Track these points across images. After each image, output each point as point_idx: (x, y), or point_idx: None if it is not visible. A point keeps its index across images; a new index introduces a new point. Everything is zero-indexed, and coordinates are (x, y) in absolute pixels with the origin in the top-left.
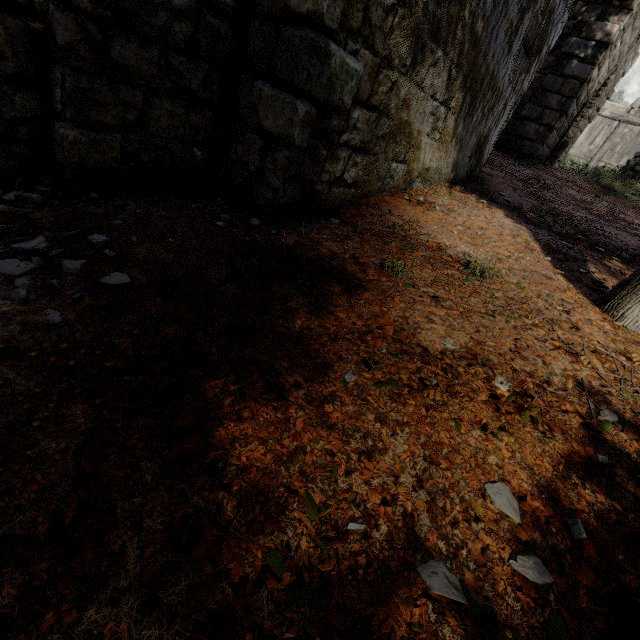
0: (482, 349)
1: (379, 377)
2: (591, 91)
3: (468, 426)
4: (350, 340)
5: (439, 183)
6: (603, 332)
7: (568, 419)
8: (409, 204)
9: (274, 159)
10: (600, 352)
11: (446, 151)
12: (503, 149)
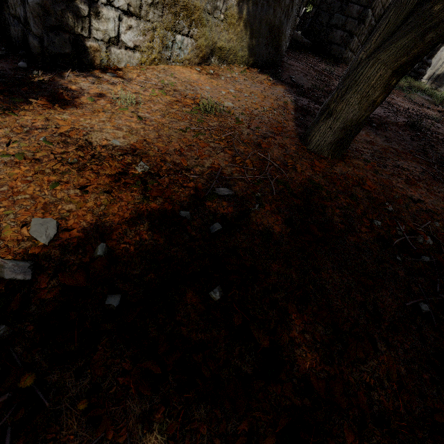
0: (145, 146)
1: (13, 152)
2: (386, 4)
3: (73, 187)
4: (15, 131)
5: (239, 65)
6: (285, 151)
7: (183, 191)
8: (198, 73)
9: (29, 6)
10: (265, 159)
11: (236, 34)
12: (317, 52)
